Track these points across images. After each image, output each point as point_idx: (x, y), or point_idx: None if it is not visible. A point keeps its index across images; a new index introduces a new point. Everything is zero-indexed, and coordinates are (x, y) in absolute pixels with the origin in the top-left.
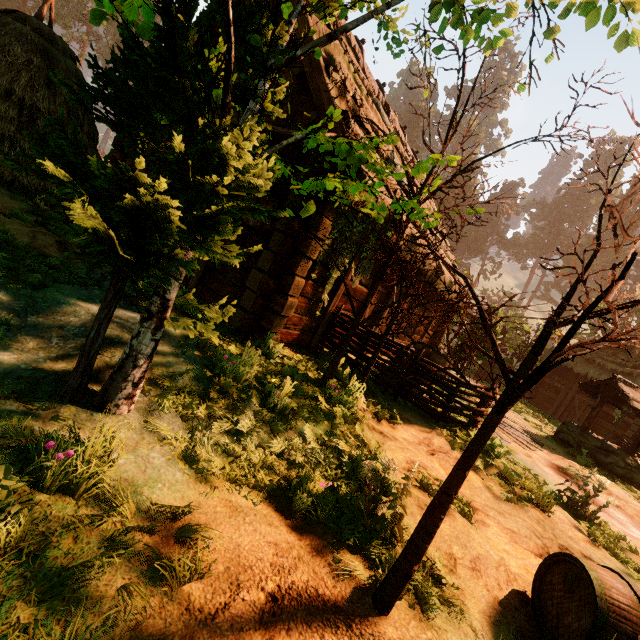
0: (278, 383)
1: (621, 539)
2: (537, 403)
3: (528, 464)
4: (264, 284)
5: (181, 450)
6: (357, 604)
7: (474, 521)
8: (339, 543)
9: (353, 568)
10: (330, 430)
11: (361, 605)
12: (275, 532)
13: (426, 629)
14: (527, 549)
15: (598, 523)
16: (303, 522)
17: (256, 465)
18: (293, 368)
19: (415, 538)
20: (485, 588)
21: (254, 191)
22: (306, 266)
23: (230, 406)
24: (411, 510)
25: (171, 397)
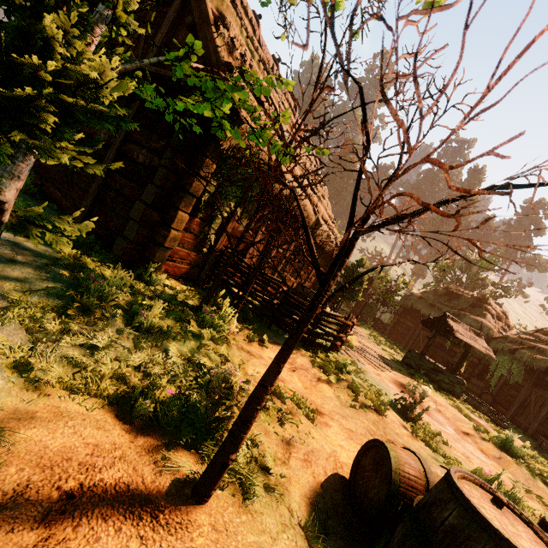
0: (150, 305)
1: (437, 435)
2: (394, 338)
3: (377, 381)
4: (147, 216)
5: (15, 360)
6: (173, 496)
7: (318, 423)
8: (175, 443)
9: (181, 464)
10: (197, 348)
11: (177, 497)
12: (102, 435)
13: (242, 514)
14: (360, 444)
15: (422, 423)
16: (143, 426)
17: (105, 376)
18: (172, 295)
19: (233, 429)
20: (312, 475)
21: (99, 95)
22: (190, 202)
23: (90, 322)
24: (260, 414)
25: (17, 310)
